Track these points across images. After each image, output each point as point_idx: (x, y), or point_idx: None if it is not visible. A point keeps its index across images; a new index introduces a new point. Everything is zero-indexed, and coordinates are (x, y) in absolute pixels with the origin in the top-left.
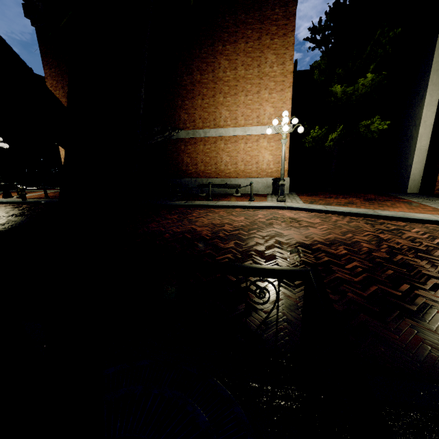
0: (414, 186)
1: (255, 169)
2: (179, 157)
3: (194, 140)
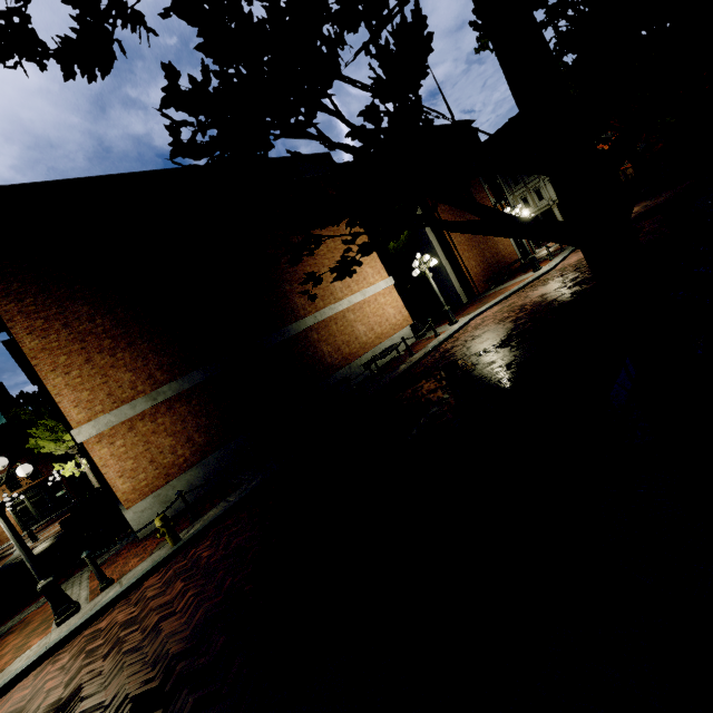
0: (464, 298)
1: (389, 326)
2: (317, 350)
3: (323, 323)
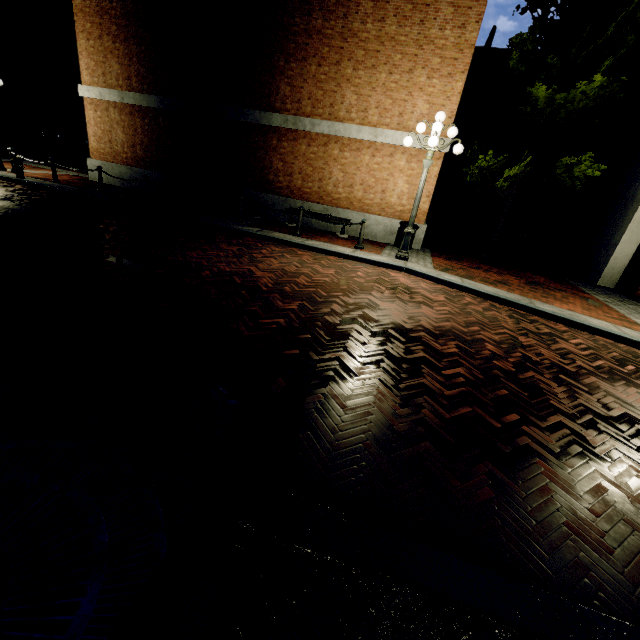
0: (610, 278)
1: (379, 200)
2: (266, 157)
3: (294, 133)
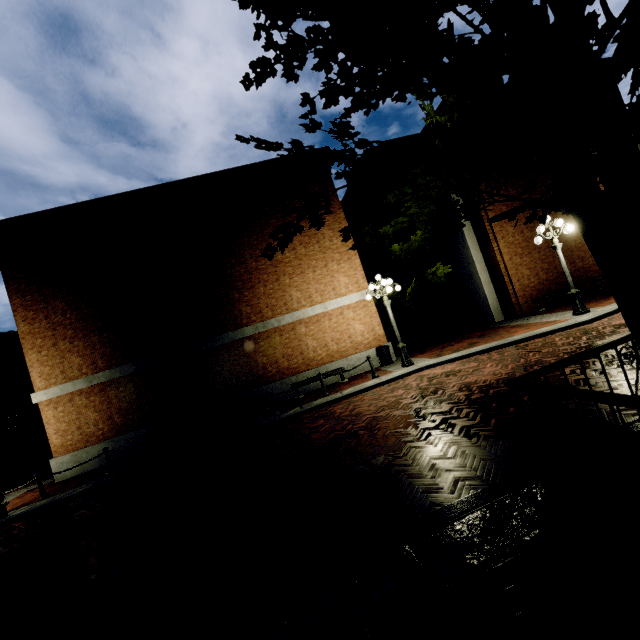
0: (498, 315)
1: (350, 344)
2: (250, 360)
3: (266, 333)
